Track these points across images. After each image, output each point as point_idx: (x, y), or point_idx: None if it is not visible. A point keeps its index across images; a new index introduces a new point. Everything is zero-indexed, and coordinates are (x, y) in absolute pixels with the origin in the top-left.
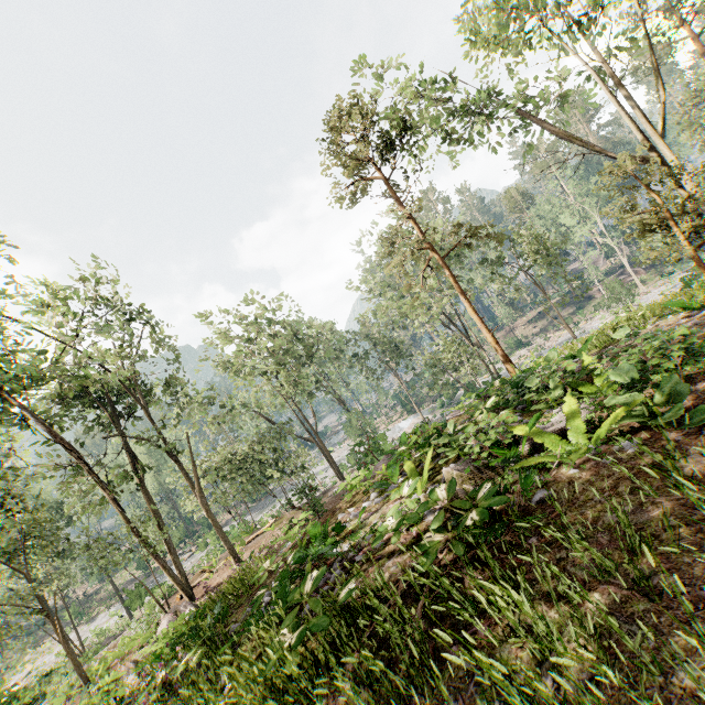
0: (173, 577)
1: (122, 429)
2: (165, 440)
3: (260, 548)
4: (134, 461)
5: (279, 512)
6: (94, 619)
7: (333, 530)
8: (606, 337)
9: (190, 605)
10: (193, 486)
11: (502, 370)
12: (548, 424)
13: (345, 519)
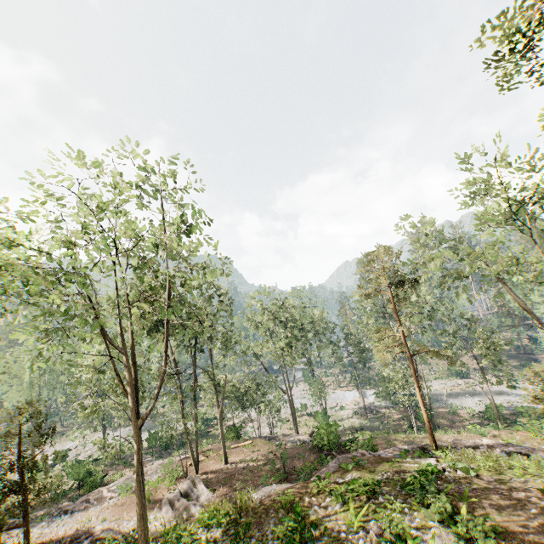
0: (192, 455)
1: (195, 358)
2: (213, 374)
3: (240, 460)
4: (195, 379)
5: (244, 419)
6: (116, 430)
7: (311, 525)
8: (496, 466)
9: (202, 482)
10: (218, 406)
11: (438, 390)
12: (425, 536)
13: (310, 505)
